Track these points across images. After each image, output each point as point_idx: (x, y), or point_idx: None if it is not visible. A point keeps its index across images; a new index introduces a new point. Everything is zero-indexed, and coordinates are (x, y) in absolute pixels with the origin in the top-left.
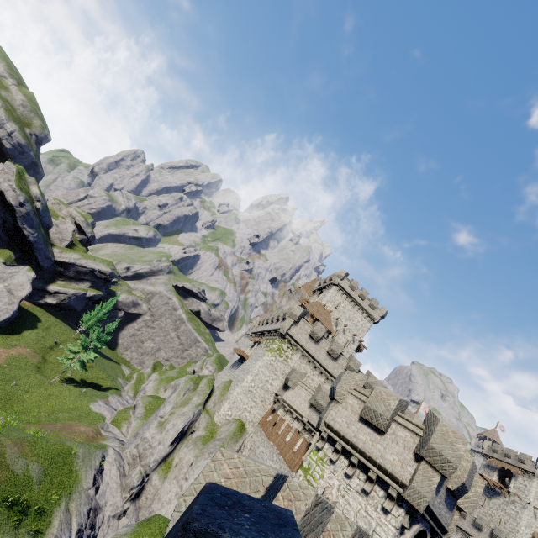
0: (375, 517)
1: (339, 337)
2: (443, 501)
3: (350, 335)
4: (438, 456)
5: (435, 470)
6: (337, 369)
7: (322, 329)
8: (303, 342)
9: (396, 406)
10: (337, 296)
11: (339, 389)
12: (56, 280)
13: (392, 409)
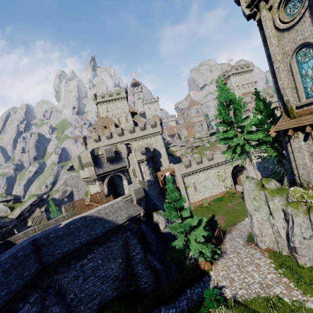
0: (96, 188)
1: (121, 120)
2: (110, 165)
3: (124, 114)
4: (87, 164)
5: (91, 166)
6: (116, 139)
7: (96, 135)
8: (96, 146)
9: (78, 160)
10: (103, 107)
11: (75, 168)
12: (27, 221)
13: (78, 162)
